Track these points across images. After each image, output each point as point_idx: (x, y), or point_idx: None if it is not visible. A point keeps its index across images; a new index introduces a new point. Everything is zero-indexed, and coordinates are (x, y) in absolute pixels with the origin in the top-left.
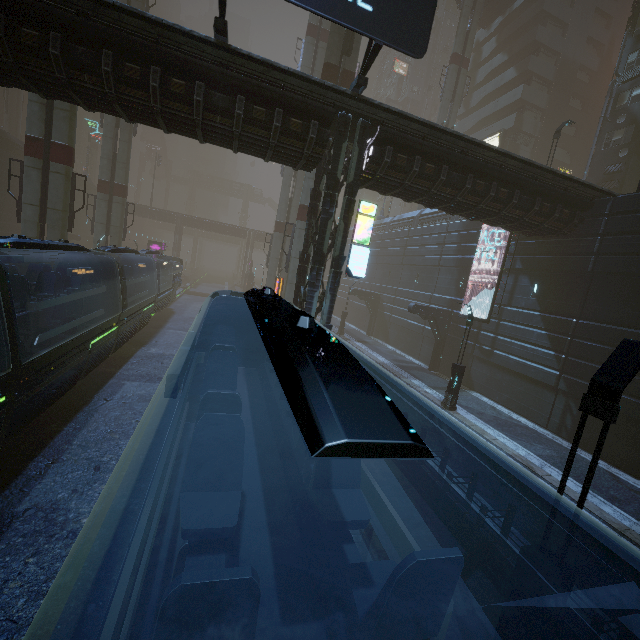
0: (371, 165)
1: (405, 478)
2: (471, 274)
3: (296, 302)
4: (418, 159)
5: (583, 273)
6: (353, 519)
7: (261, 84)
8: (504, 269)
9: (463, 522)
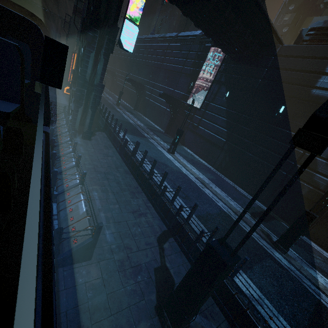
0: None
1: (139, 187)
2: (197, 80)
3: (78, 63)
4: None
5: (252, 89)
6: None
7: None
8: (215, 80)
9: (168, 213)
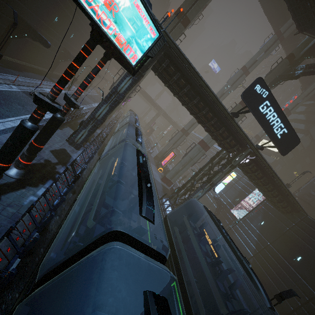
0: (244, 164)
1: None
2: (243, 200)
3: (188, 182)
4: (259, 171)
5: (281, 231)
6: (237, 299)
7: (232, 128)
8: (256, 207)
9: None
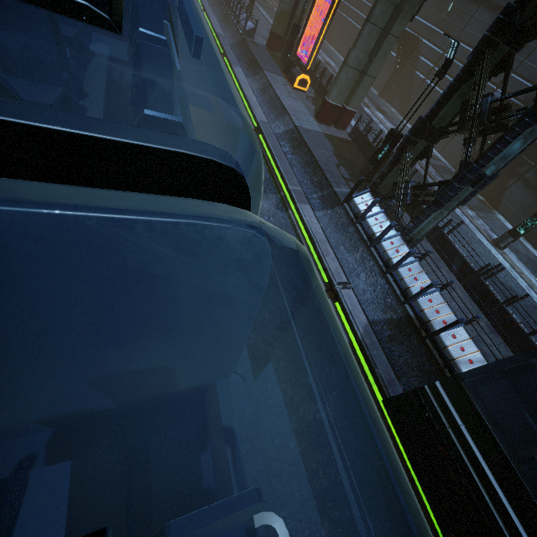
0: None
1: None
2: None
3: (440, 107)
4: None
5: None
6: None
7: None
8: None
9: None
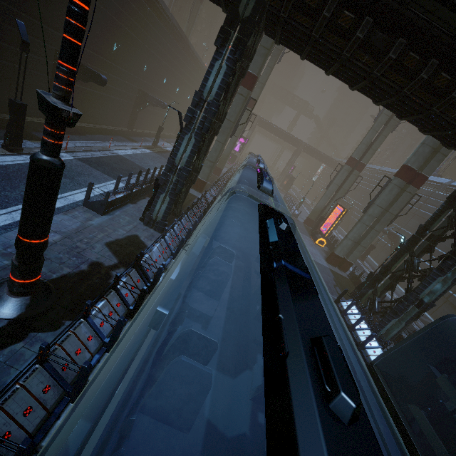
0: None
1: None
2: None
3: (394, 261)
4: None
5: None
6: None
7: None
8: None
9: None
